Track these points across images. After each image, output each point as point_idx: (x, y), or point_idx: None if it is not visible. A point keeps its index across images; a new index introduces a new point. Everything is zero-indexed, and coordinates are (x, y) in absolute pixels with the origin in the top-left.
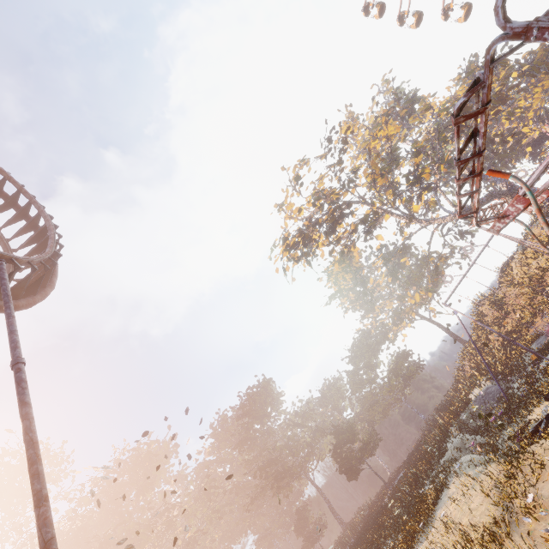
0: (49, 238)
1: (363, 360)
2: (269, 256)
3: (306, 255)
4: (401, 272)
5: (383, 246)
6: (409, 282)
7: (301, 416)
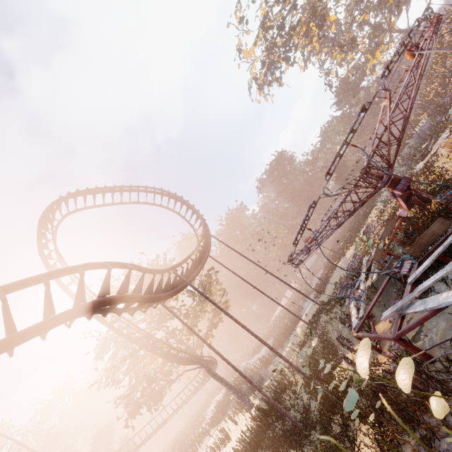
0: (190, 206)
1: (347, 104)
2: (249, 94)
3: (275, 80)
4: (368, 1)
5: (335, 35)
6: (379, 10)
7: (310, 165)
